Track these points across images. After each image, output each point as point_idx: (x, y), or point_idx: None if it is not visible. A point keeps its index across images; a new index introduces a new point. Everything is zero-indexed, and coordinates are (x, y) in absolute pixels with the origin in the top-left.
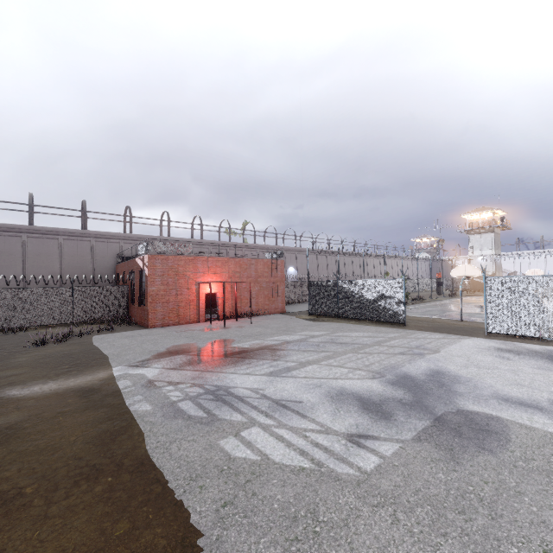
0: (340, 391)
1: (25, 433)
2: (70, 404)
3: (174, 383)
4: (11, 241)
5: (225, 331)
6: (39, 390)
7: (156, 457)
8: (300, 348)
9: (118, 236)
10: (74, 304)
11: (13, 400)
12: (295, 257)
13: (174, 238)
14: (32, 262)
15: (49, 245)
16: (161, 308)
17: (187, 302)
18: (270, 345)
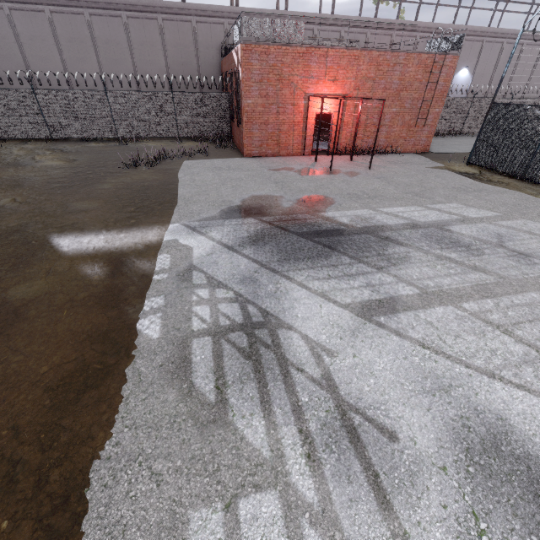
0: (492, 435)
1: (19, 329)
2: (90, 286)
3: (214, 282)
4: (114, 24)
5: (328, 179)
6: (85, 244)
7: (91, 493)
8: (431, 247)
9: (222, 12)
10: (177, 115)
11: (55, 256)
12: (480, 48)
13: (293, 12)
14: (138, 55)
15: (150, 30)
16: (258, 132)
17: (290, 126)
18: (382, 225)
